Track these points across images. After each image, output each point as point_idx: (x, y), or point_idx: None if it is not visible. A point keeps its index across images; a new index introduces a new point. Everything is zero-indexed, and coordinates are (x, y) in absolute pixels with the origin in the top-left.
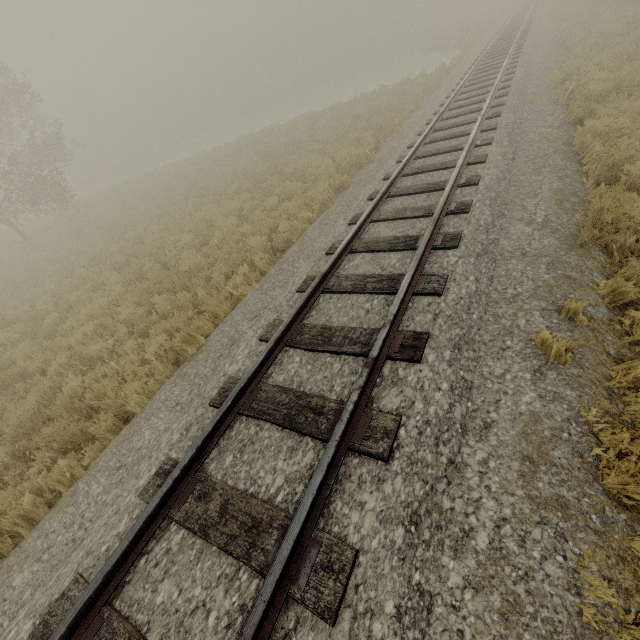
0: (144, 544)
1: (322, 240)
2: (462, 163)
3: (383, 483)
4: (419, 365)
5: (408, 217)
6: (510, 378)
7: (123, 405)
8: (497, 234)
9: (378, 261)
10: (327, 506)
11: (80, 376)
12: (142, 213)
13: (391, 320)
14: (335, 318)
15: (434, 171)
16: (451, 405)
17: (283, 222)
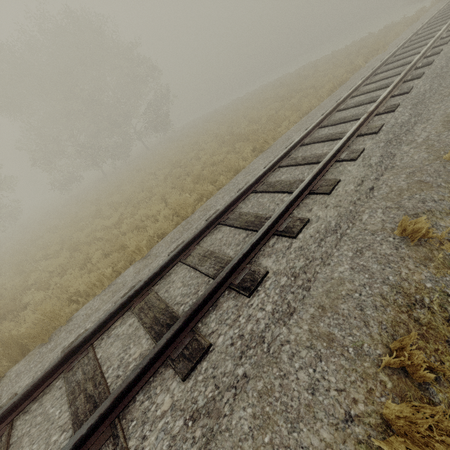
0: (272, 171)
1: (332, 102)
2: (429, 46)
3: (375, 138)
4: (393, 112)
5: (389, 77)
6: (443, 107)
7: (237, 168)
8: (448, 69)
9: (369, 95)
10: (349, 148)
11: (211, 167)
12: (210, 127)
13: (379, 101)
14: (346, 115)
15: (408, 57)
16: (409, 118)
17: (305, 103)
